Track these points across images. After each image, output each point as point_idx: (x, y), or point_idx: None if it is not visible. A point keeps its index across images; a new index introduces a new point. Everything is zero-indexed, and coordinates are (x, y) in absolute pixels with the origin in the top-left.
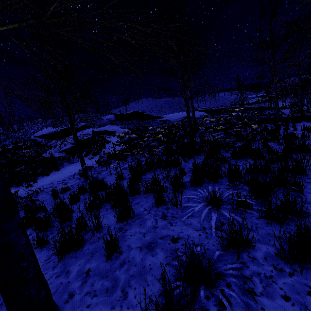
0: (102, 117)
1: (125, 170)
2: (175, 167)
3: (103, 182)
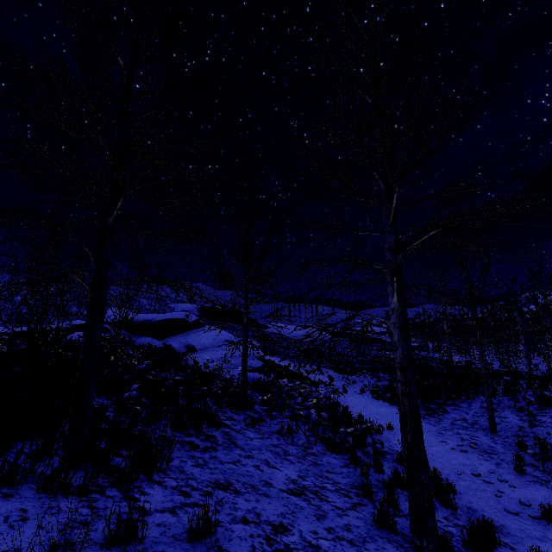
0: (171, 304)
1: (551, 424)
2: None
3: None
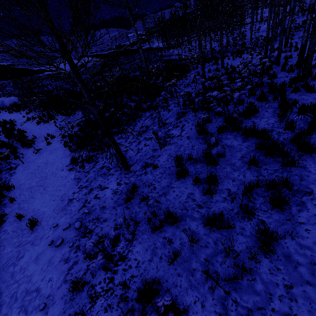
0: None
1: (178, 138)
2: (255, 114)
3: (207, 153)
